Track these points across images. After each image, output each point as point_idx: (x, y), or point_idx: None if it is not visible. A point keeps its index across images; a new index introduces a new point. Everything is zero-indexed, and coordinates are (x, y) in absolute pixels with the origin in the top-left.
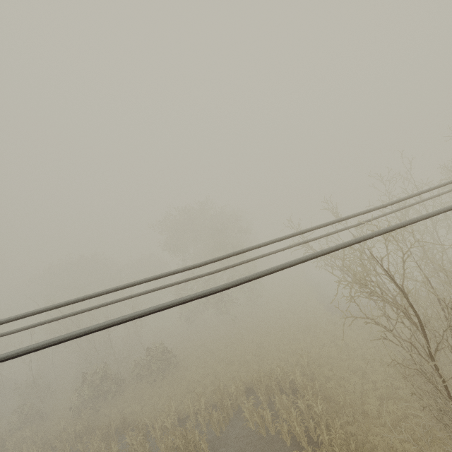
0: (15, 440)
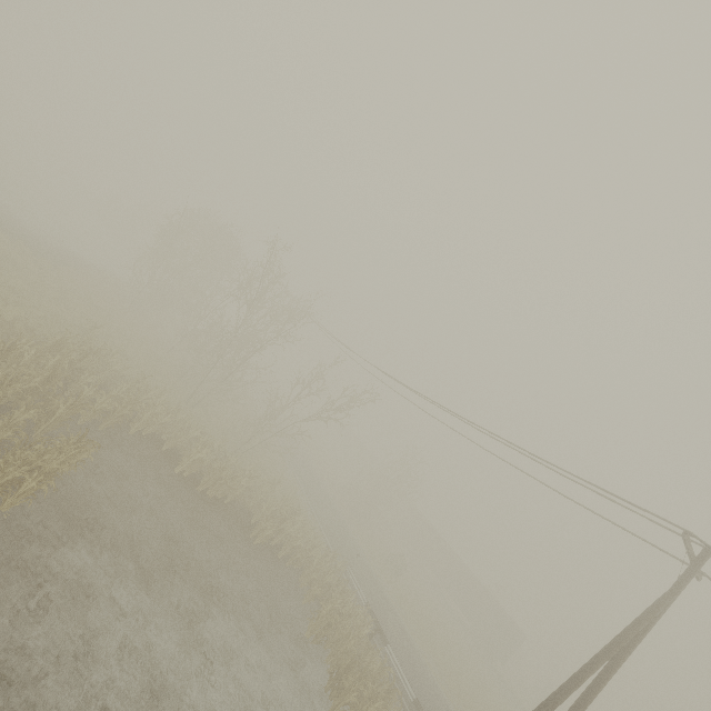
0: None
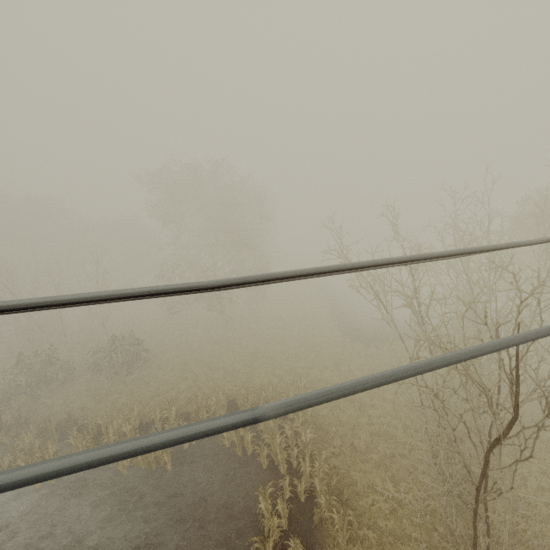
0: None
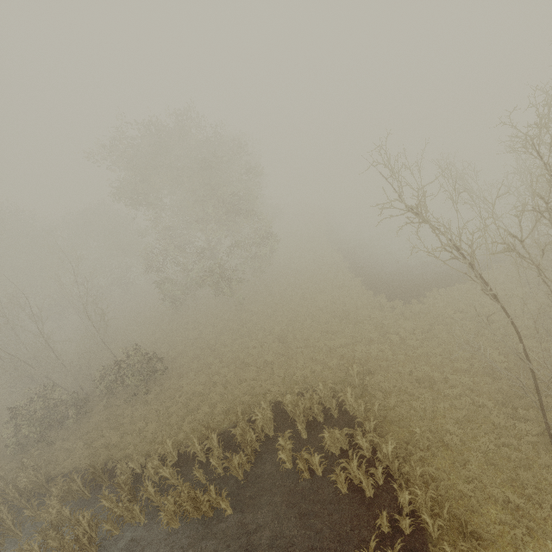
0: None
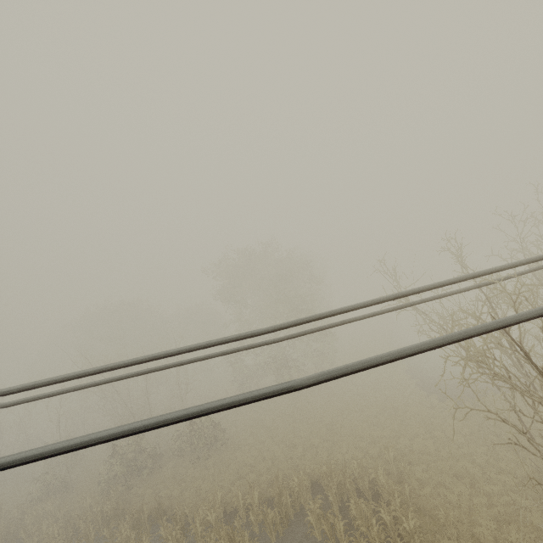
0: (35, 513)
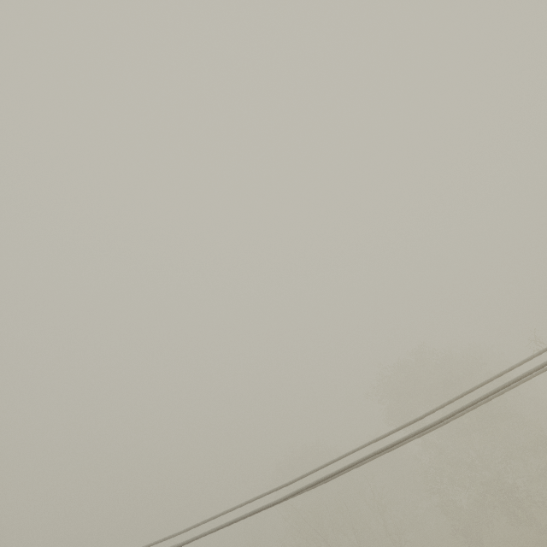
0: None
